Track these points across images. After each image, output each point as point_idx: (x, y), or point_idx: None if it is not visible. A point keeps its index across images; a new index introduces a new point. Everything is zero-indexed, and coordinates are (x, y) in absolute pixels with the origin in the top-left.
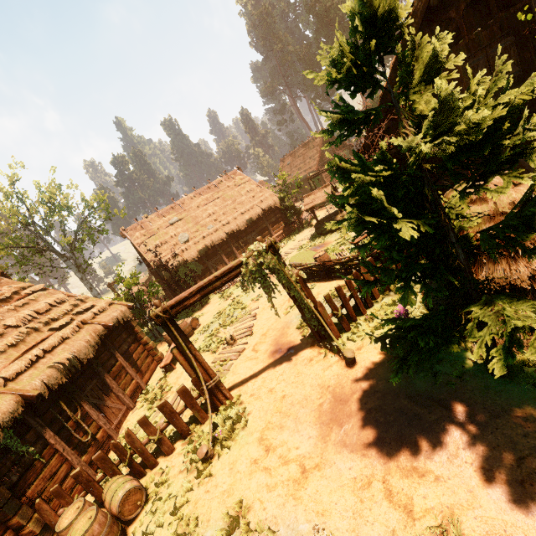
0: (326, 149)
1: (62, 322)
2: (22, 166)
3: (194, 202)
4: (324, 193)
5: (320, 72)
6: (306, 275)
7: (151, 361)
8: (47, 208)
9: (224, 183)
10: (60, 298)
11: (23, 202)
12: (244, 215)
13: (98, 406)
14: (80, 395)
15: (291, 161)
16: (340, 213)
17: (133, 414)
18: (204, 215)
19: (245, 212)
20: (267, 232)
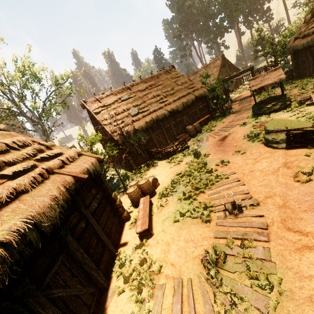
0: (222, 69)
1: (18, 168)
2: (2, 40)
3: (140, 86)
4: (275, 75)
5: (214, 23)
6: (302, 140)
7: (117, 220)
8: (21, 76)
9: (162, 76)
10: (22, 140)
11: (2, 73)
12: (181, 99)
13: (64, 300)
14: (37, 294)
15: (195, 77)
16: (282, 96)
17: (110, 304)
18: (150, 96)
19: (182, 97)
20: (196, 115)
